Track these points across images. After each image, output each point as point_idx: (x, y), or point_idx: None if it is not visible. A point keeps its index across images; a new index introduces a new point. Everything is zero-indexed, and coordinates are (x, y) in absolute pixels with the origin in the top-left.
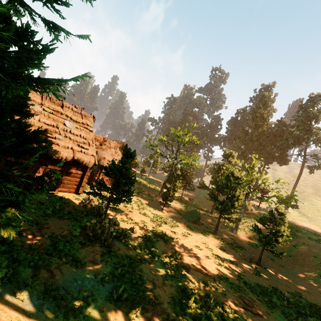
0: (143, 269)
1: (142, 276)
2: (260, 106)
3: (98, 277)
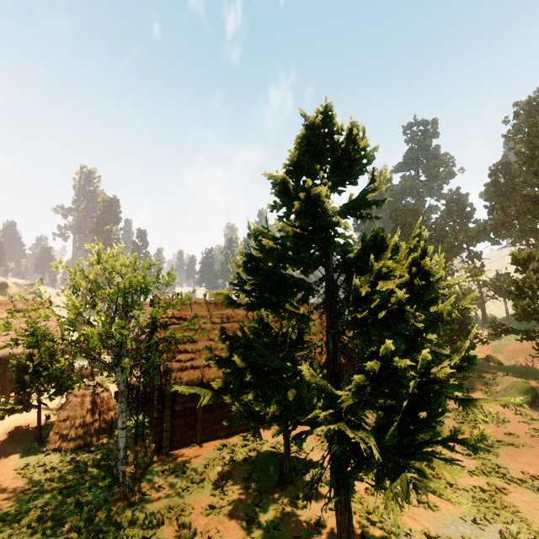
0: (513, 502)
1: (521, 512)
2: (534, 144)
3: (466, 519)
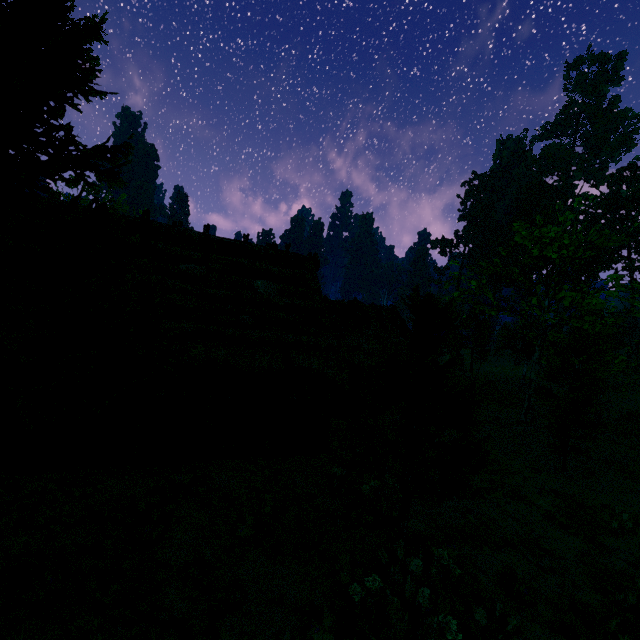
0: None
1: None
2: None
3: None
